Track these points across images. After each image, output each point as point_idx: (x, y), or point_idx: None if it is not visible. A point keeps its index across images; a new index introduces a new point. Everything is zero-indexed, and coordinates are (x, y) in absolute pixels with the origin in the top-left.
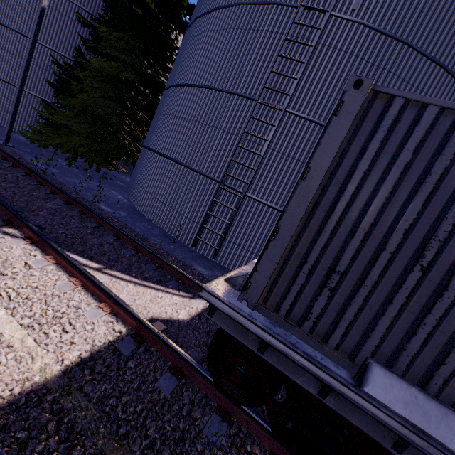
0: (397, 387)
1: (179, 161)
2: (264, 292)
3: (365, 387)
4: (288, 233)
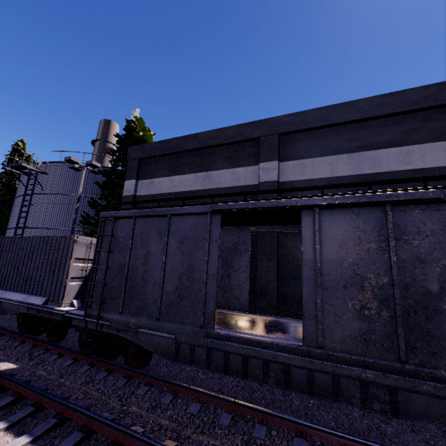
0: None
1: None
2: None
3: None
4: None
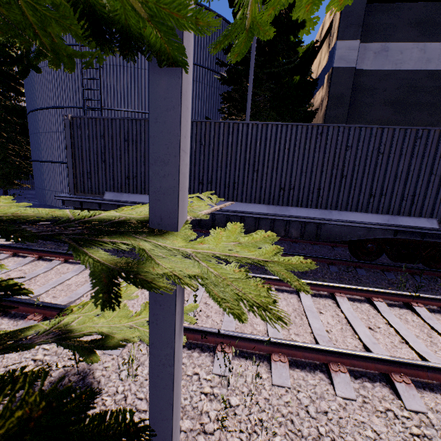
0: (111, 194)
1: (58, 161)
2: (76, 189)
3: (103, 198)
4: (71, 167)
